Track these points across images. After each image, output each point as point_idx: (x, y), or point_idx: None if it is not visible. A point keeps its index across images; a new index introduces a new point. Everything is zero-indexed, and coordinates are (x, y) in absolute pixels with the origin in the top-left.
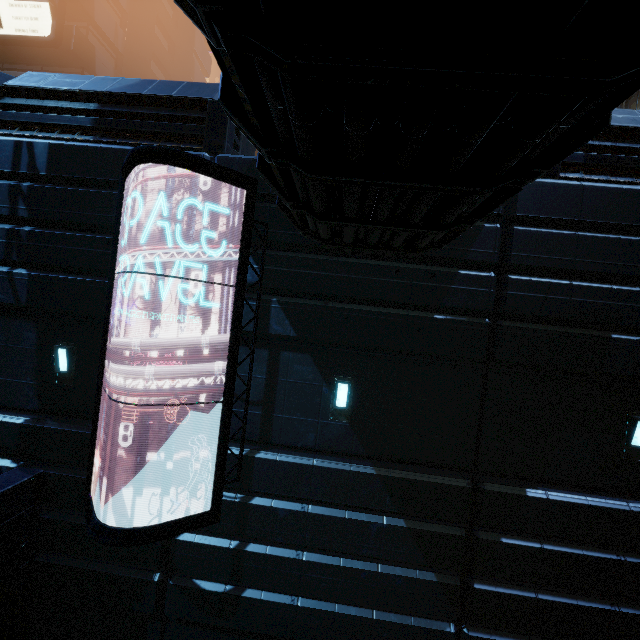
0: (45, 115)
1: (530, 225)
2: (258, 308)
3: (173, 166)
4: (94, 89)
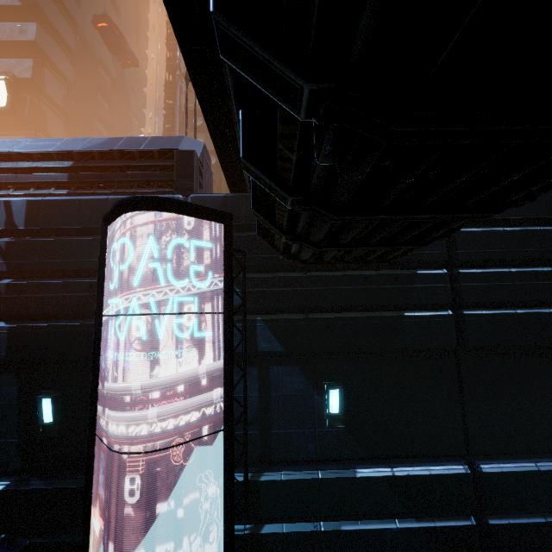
0: (20, 175)
1: (465, 226)
2: (245, 329)
3: (159, 211)
4: (67, 149)
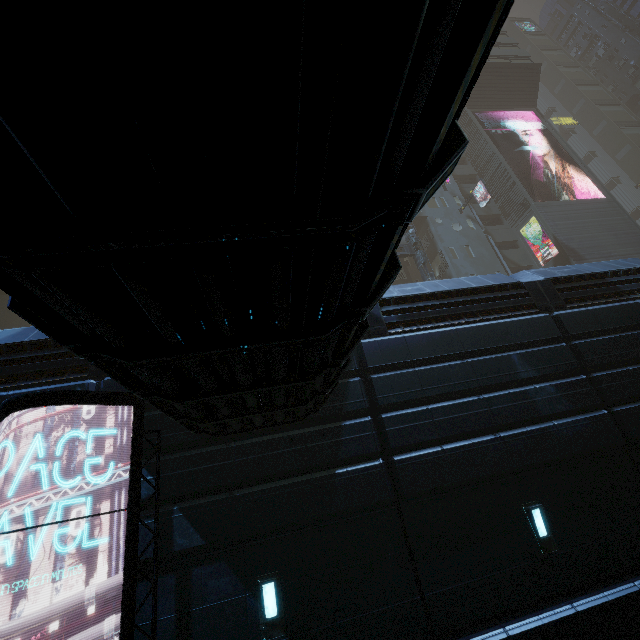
0: None
1: (382, 371)
2: (157, 525)
3: (53, 405)
4: None
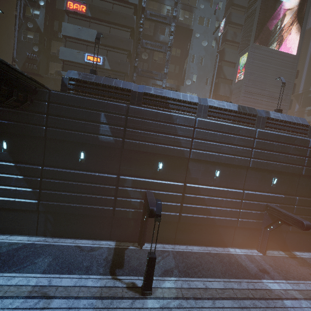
0: None
1: (57, 104)
2: None
3: None
4: None
